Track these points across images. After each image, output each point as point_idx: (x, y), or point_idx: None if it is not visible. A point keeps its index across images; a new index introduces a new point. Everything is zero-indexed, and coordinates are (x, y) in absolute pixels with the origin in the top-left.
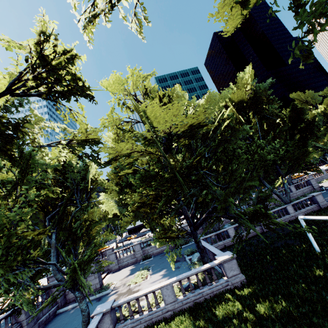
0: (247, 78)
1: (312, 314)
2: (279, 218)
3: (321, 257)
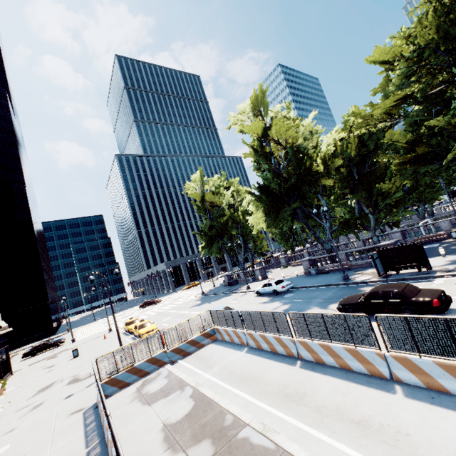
0: None
1: None
2: None
3: None
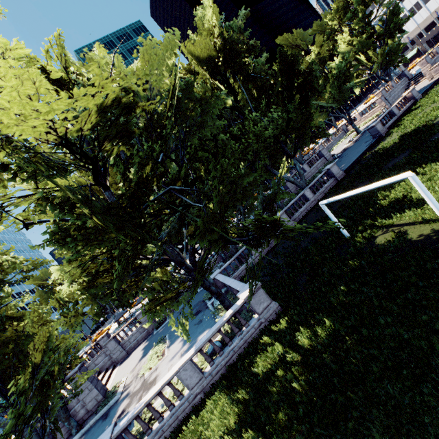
0: (210, 17)
1: (359, 324)
2: (299, 209)
3: (352, 242)
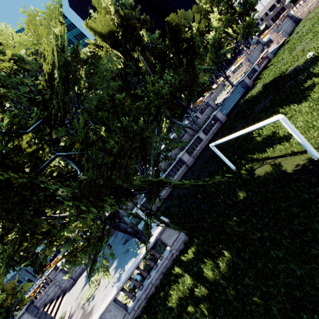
0: None
1: (254, 257)
2: (196, 148)
3: (238, 174)
